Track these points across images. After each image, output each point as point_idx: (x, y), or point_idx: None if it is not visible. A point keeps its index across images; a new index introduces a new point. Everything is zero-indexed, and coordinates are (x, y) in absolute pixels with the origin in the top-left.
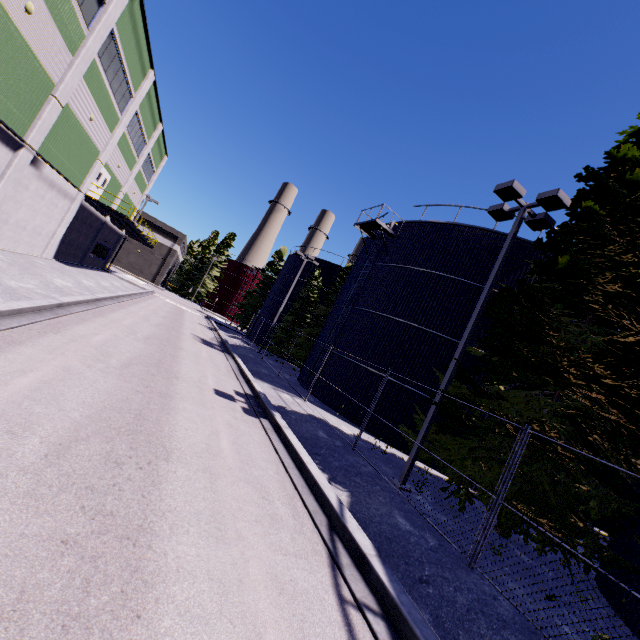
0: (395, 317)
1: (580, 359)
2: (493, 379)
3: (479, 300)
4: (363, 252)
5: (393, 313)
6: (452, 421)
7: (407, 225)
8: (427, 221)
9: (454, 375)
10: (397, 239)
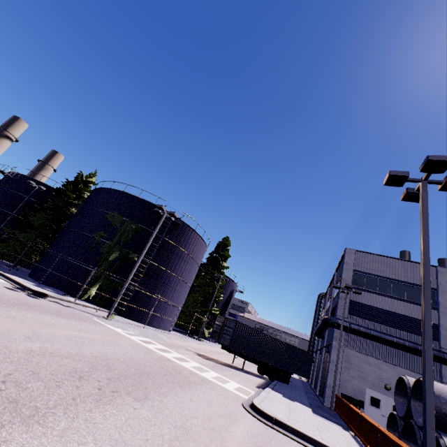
0: (6, 210)
1: (31, 223)
2: (16, 228)
3: (18, 208)
4: (1, 180)
5: (5, 209)
6: (1, 238)
7: (22, 176)
8: (30, 177)
9: (7, 227)
10: (16, 180)
